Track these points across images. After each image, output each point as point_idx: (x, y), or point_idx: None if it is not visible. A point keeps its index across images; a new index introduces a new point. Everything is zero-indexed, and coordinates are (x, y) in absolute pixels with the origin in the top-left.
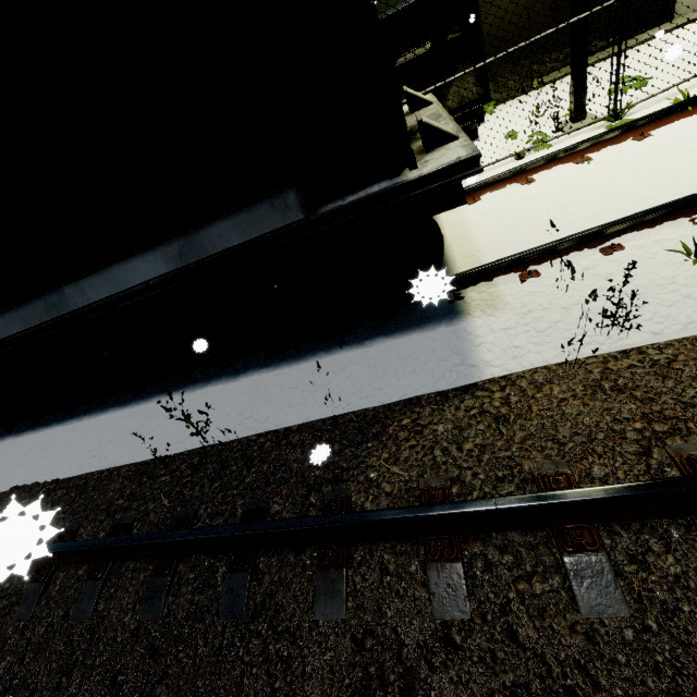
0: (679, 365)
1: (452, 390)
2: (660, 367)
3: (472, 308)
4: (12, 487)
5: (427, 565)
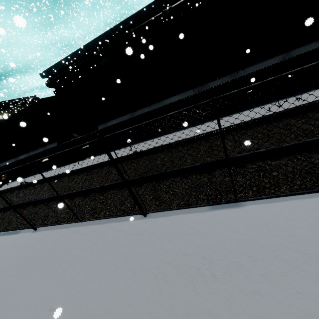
0: None
1: None
2: None
3: None
4: (194, 135)
5: None
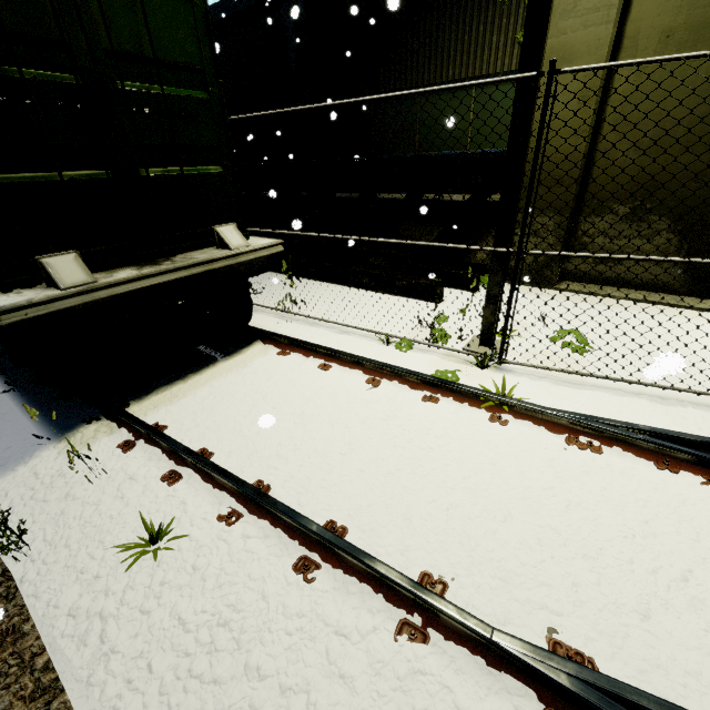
0: None
1: None
2: None
3: (72, 437)
4: None
5: None
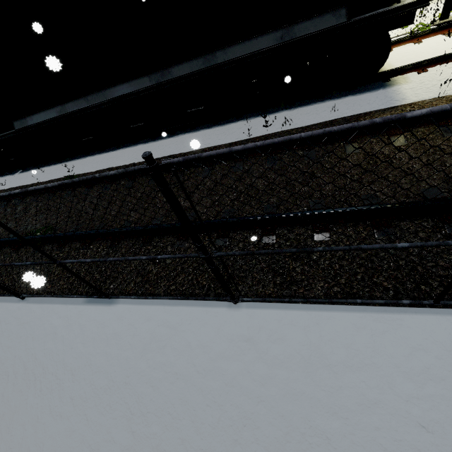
0: None
1: (386, 109)
2: None
3: (395, 83)
4: (155, 158)
5: (390, 137)
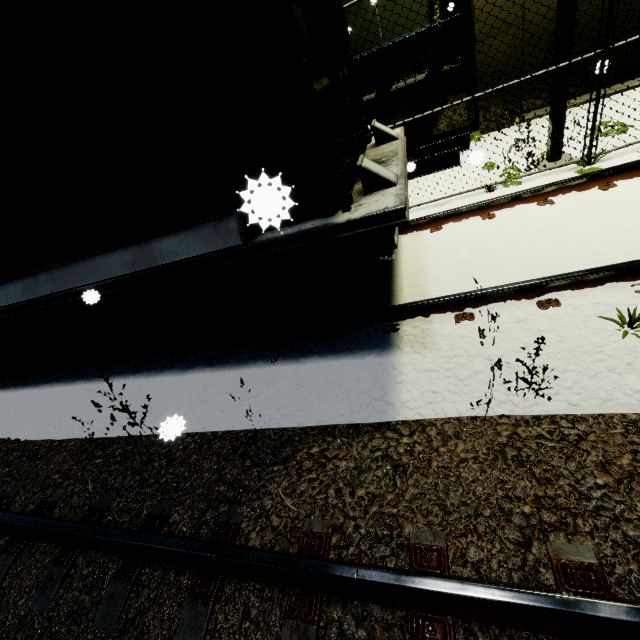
0: (586, 445)
1: (366, 424)
2: (567, 444)
3: (403, 342)
4: None
5: (284, 621)
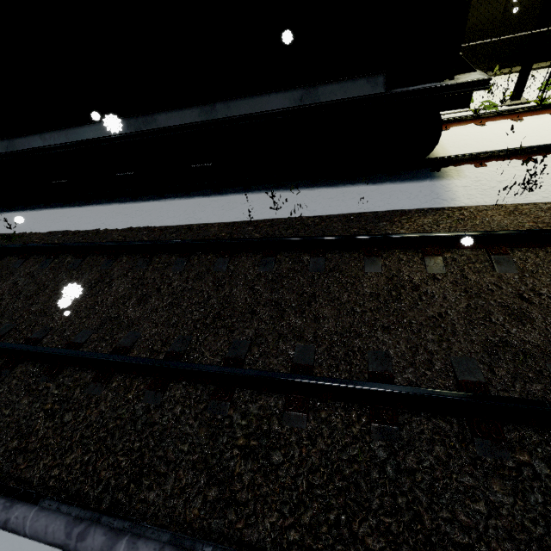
0: None
1: (430, 209)
2: (544, 209)
3: (445, 175)
4: (128, 227)
5: (425, 257)
